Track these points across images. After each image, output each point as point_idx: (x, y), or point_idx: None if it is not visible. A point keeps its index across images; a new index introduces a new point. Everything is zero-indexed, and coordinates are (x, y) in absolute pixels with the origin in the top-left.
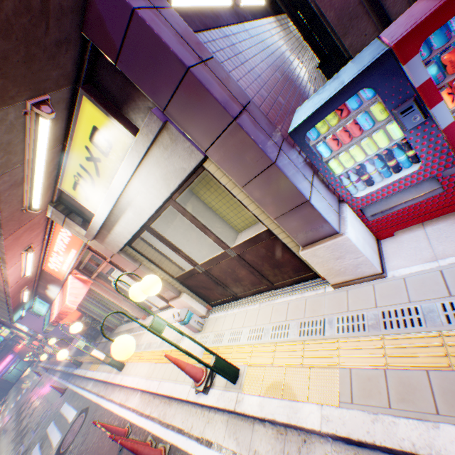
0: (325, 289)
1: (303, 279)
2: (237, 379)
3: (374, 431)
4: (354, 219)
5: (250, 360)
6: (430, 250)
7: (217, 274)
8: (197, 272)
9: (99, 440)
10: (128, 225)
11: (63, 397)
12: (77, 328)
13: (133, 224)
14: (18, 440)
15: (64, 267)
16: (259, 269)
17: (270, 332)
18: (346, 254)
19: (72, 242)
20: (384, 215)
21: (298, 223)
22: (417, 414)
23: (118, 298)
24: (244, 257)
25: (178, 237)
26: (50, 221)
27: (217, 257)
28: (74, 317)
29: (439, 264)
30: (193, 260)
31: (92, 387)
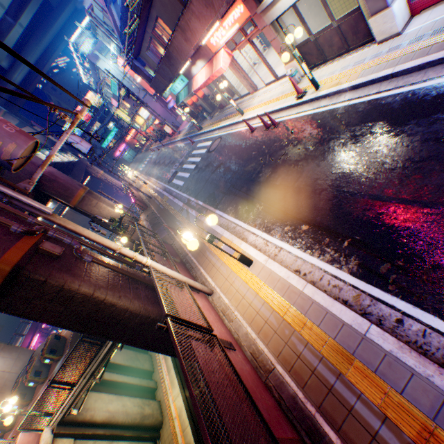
0: (373, 47)
1: (366, 43)
2: (317, 90)
3: (363, 81)
4: (402, 2)
5: (325, 83)
6: (425, 20)
7: (320, 43)
8: (309, 42)
9: (236, 138)
10: (286, 2)
11: (194, 144)
12: (225, 84)
13: (289, 2)
14: (170, 165)
15: (221, 42)
16: (345, 37)
17: (339, 71)
18: (388, 21)
19: (239, 18)
20: (418, 0)
21: (373, 2)
22: (377, 72)
23: (240, 75)
24: (340, 28)
25: (298, 21)
26: (234, 0)
27: (325, 28)
28: (200, 95)
29: (422, 26)
30: (310, 32)
31: (218, 132)
